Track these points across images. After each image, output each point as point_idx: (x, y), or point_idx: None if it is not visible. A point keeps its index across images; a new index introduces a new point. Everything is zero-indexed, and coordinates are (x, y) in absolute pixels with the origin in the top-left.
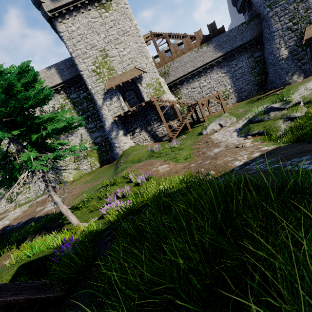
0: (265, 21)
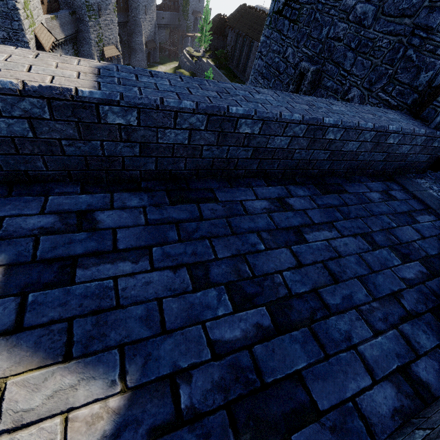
0: (86, 26)
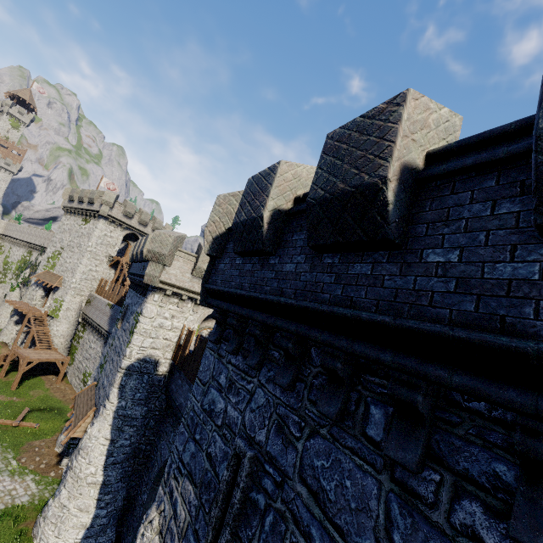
0: None
